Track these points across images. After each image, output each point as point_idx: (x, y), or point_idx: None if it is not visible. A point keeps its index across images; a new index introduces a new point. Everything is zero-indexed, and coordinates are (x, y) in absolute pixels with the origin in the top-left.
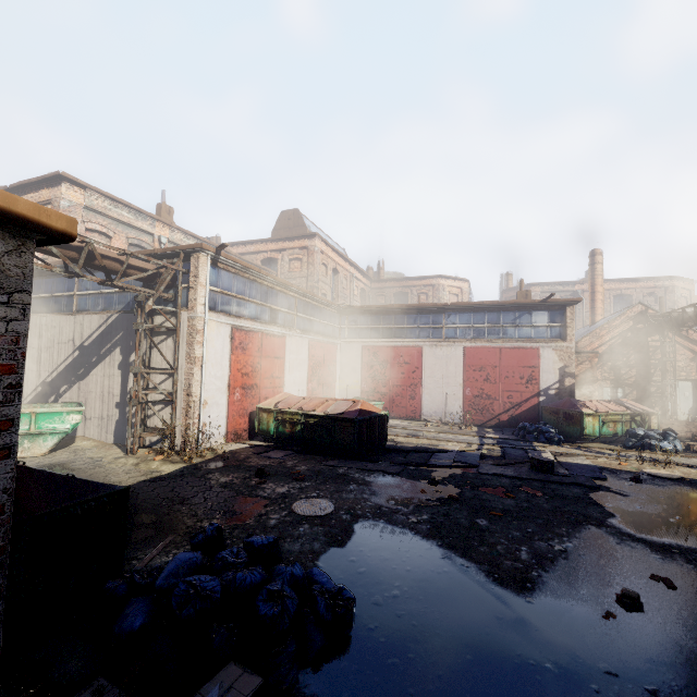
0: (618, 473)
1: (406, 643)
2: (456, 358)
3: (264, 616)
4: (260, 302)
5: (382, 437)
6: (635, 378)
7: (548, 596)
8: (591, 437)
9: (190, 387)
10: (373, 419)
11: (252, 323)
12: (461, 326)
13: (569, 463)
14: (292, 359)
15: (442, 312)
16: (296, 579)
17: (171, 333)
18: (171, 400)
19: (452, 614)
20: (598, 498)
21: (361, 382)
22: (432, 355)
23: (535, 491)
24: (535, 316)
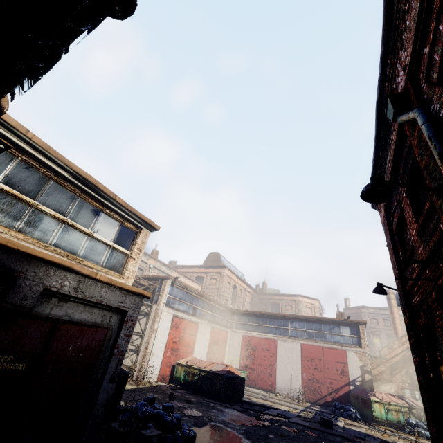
0: (377, 439)
1: None
2: (297, 350)
3: (165, 420)
4: (189, 303)
5: (240, 392)
6: None
7: None
8: (380, 420)
9: (148, 344)
10: (235, 378)
11: (183, 314)
12: (299, 329)
13: (349, 428)
14: (200, 337)
15: (288, 319)
16: (177, 418)
17: (146, 315)
18: (138, 350)
19: None
20: None
21: (240, 359)
22: (283, 346)
23: (313, 434)
24: (341, 328)
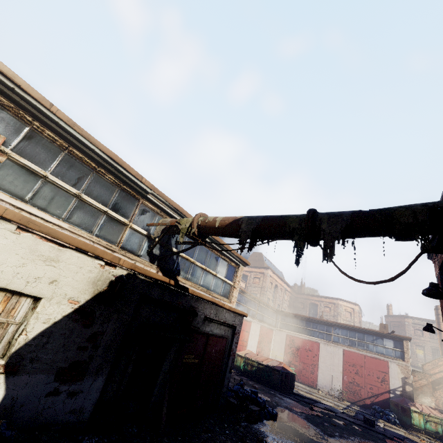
0: (415, 442)
1: (290, 428)
2: (339, 355)
3: (259, 401)
4: (245, 305)
5: (292, 385)
6: None
7: (337, 440)
8: (419, 428)
9: None
10: (288, 374)
11: None
12: (342, 336)
13: (389, 429)
14: (252, 333)
15: (331, 325)
16: (264, 401)
17: None
18: None
19: (305, 431)
20: (389, 441)
21: (283, 355)
22: (325, 349)
23: (358, 428)
24: (385, 341)
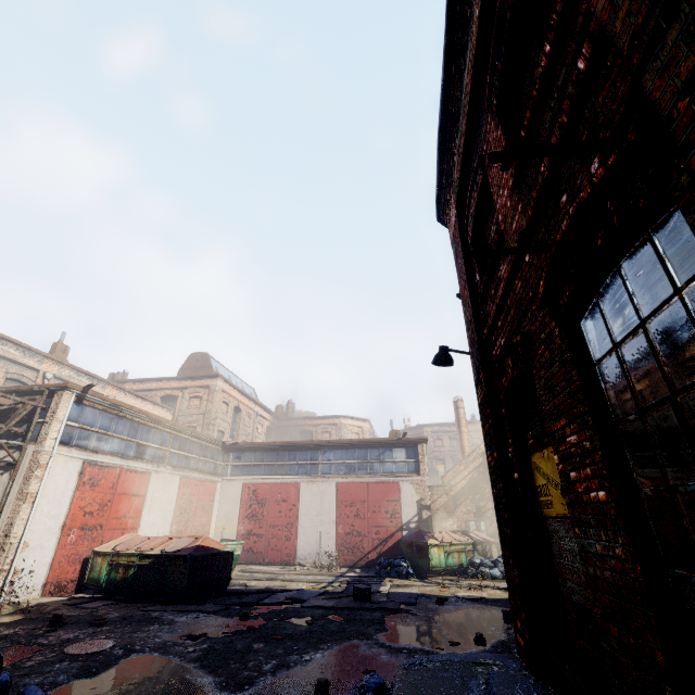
0: (433, 598)
1: None
2: (330, 494)
3: None
4: (127, 437)
5: (224, 577)
6: (492, 510)
7: (256, 693)
8: (439, 568)
9: (11, 526)
10: (212, 556)
11: (110, 458)
12: (335, 462)
13: (396, 592)
14: (155, 497)
15: (319, 448)
16: None
17: (10, 468)
18: None
19: None
20: (390, 618)
21: (238, 524)
22: (309, 491)
23: (339, 618)
24: (395, 452)
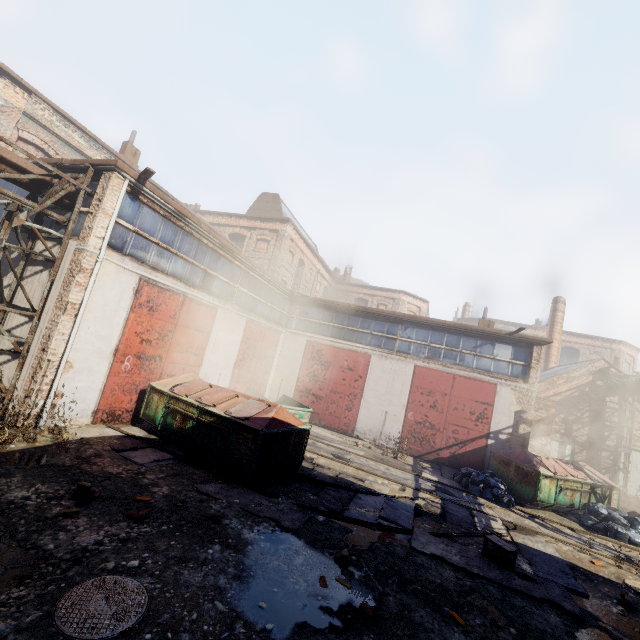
0: (595, 580)
1: None
2: (405, 376)
3: None
4: (193, 260)
5: (296, 458)
6: (587, 437)
7: None
8: (545, 503)
9: (48, 339)
10: (287, 434)
11: (173, 282)
12: (416, 341)
13: (528, 548)
14: (220, 337)
15: (400, 322)
16: None
17: (49, 265)
18: (19, 352)
19: None
20: None
21: (297, 379)
22: (380, 367)
23: (493, 610)
24: (498, 348)
